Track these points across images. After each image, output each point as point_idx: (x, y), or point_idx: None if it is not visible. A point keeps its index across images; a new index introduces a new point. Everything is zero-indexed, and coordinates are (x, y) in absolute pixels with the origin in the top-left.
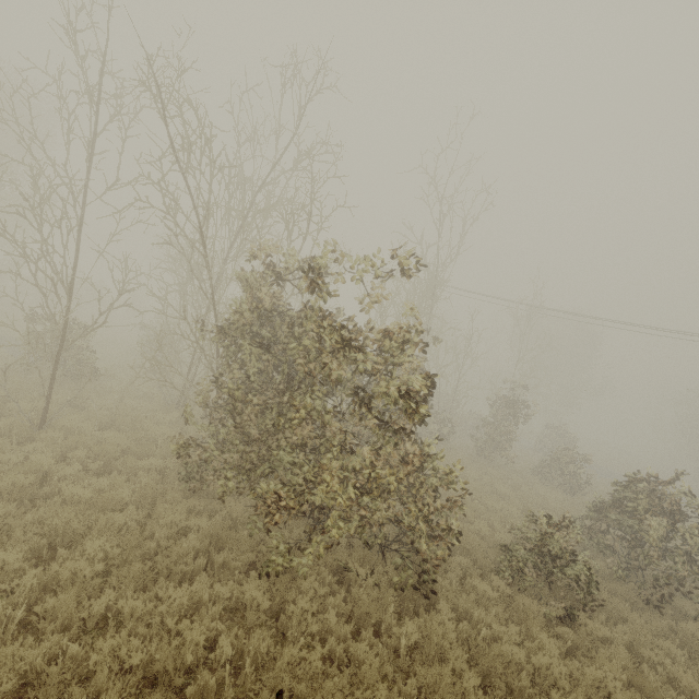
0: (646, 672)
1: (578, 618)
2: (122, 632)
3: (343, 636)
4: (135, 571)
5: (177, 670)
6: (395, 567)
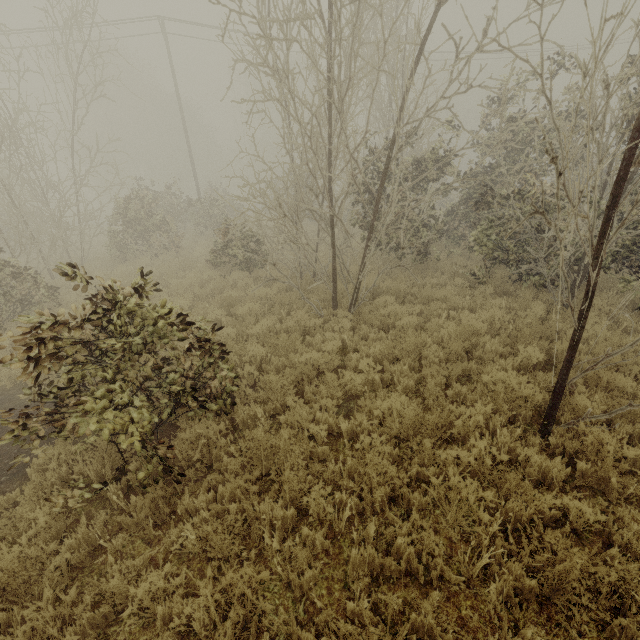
0: None
1: None
2: None
3: None
4: None
5: None
6: None
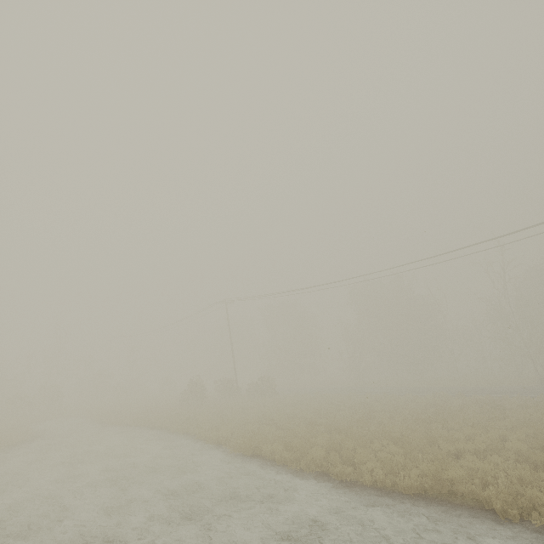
0: None
1: None
2: None
3: None
4: None
5: None
6: None
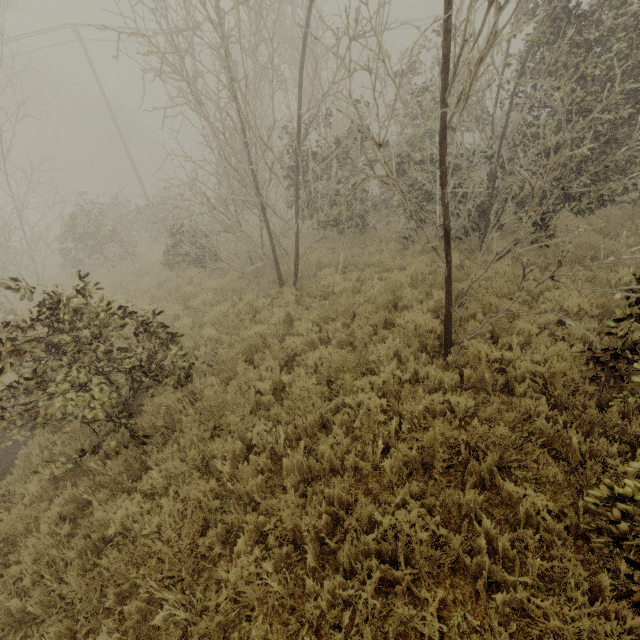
0: None
1: None
2: None
3: None
4: None
5: None
6: None
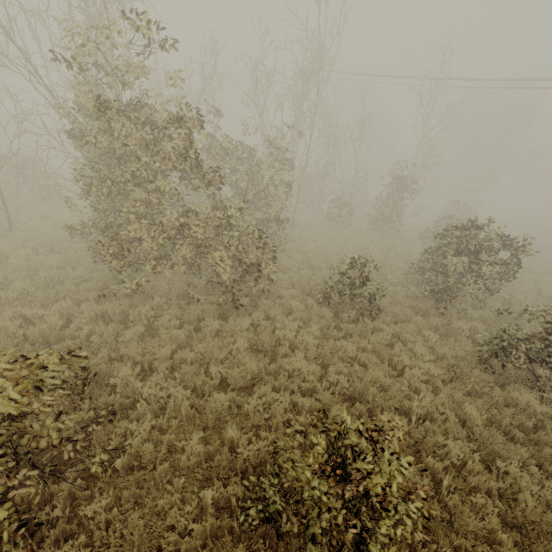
0: (396, 346)
1: (360, 319)
2: (15, 321)
3: (170, 327)
4: (40, 298)
5: (39, 335)
6: (223, 293)
